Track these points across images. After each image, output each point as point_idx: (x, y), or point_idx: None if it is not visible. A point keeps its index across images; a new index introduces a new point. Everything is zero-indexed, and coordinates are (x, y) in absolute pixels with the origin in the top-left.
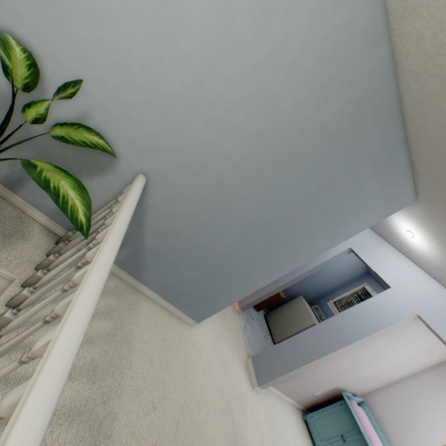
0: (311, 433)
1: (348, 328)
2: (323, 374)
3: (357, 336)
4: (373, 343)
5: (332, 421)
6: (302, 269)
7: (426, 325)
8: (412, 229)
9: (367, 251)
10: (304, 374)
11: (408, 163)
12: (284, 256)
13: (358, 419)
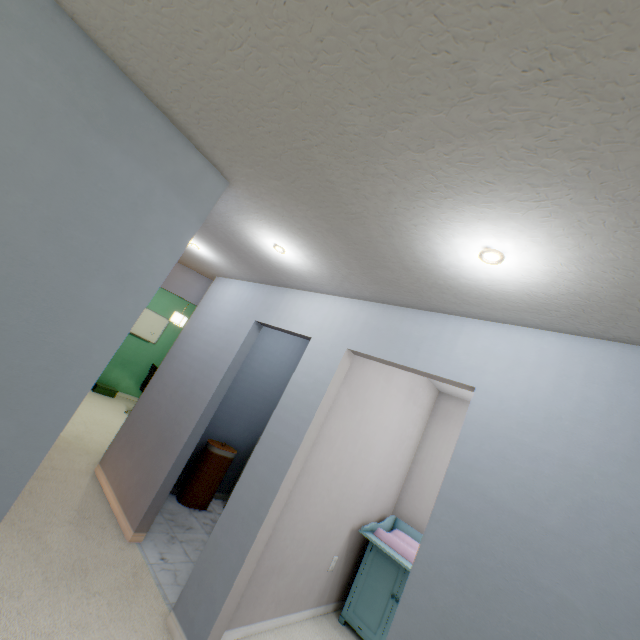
0: (360, 633)
1: (288, 430)
2: (315, 528)
3: (301, 431)
4: (341, 428)
5: (373, 586)
6: (210, 390)
7: (363, 356)
8: (274, 239)
9: (274, 313)
10: (286, 553)
11: (160, 115)
12: (42, 364)
13: (395, 551)
